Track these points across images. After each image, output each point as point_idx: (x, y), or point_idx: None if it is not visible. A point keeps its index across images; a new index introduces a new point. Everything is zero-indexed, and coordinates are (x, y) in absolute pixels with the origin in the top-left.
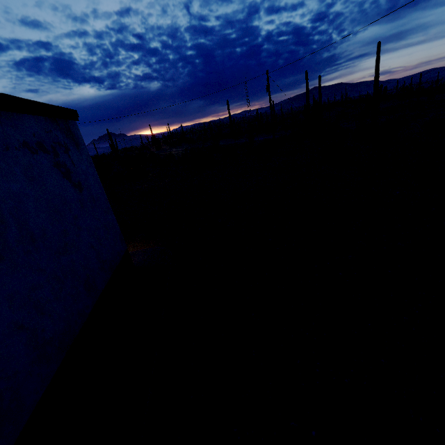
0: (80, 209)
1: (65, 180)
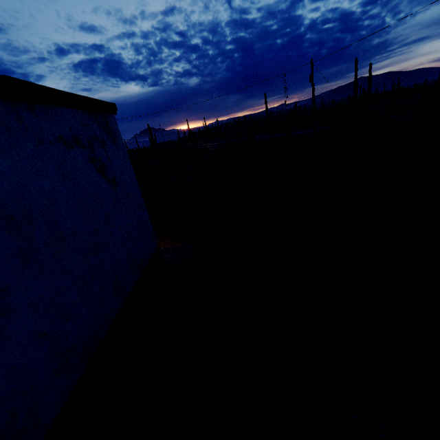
0: (113, 206)
1: (100, 176)
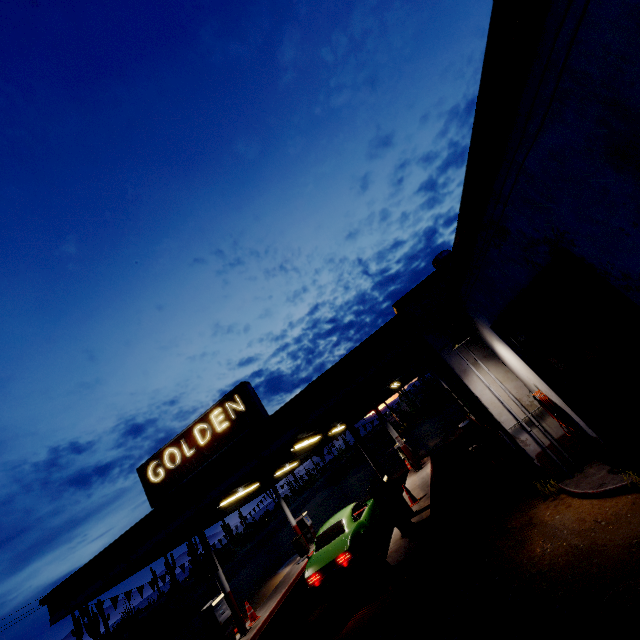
0: None
1: None
